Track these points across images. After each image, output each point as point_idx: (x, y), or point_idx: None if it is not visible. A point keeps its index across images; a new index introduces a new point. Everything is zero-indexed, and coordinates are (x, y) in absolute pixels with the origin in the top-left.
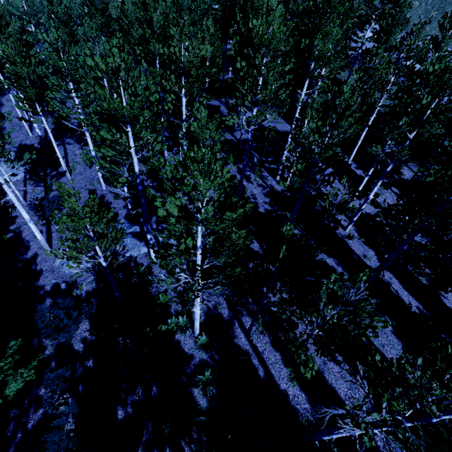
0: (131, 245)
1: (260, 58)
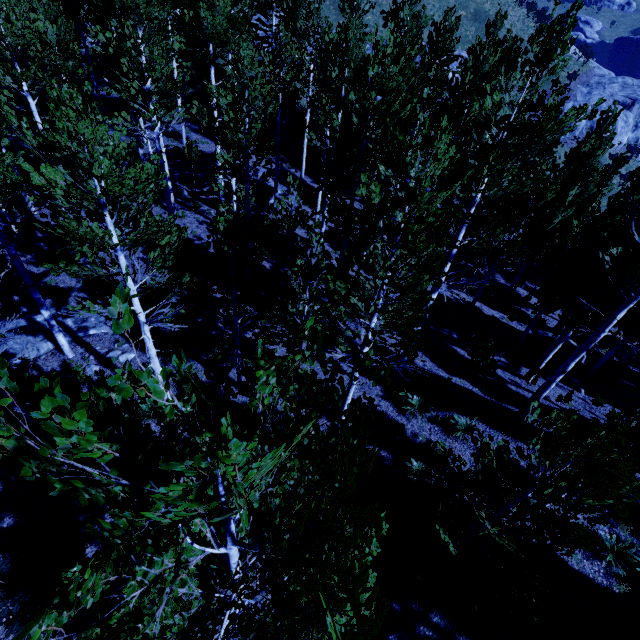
0: (17, 345)
1: (130, 27)
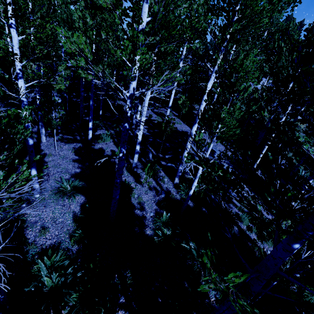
0: None
1: None
